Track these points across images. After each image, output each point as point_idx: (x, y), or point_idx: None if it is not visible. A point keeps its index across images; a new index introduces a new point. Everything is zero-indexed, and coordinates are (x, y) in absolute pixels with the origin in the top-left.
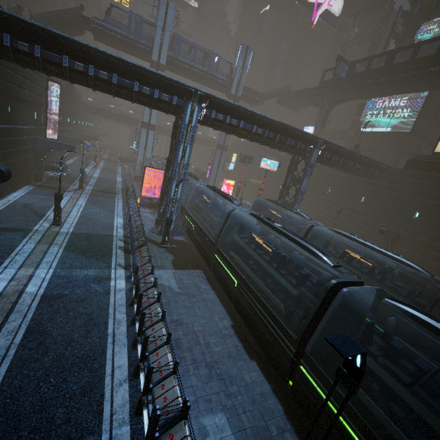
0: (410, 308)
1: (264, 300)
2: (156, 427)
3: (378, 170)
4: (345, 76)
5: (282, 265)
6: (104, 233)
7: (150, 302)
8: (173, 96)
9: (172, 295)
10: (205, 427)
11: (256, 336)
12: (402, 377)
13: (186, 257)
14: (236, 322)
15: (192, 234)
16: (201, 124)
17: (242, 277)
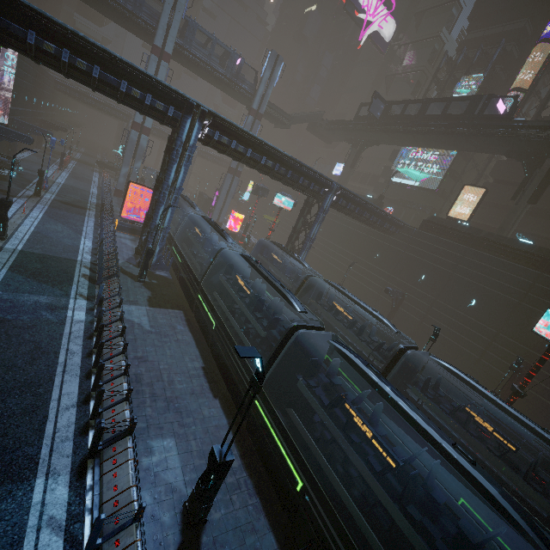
0: (344, 348)
1: (236, 342)
2: (100, 439)
3: (395, 226)
4: (380, 116)
5: (259, 309)
6: (64, 256)
7: (112, 336)
8: (169, 106)
9: (141, 332)
10: (152, 448)
11: (225, 378)
12: (324, 401)
13: (166, 295)
14: (208, 365)
15: (179, 270)
16: (203, 143)
17: (220, 319)
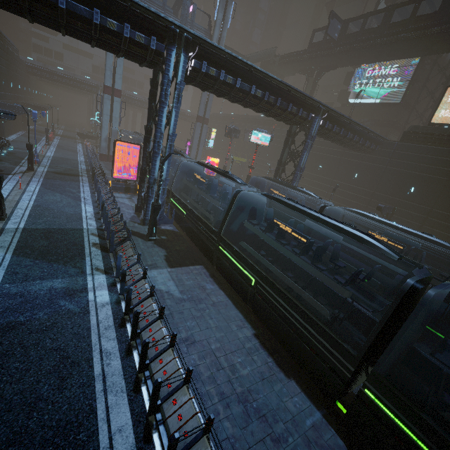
0: None
1: (299, 304)
2: None
3: (374, 143)
4: (337, 37)
5: (318, 258)
6: (69, 227)
7: (149, 320)
8: (151, 37)
9: (174, 303)
10: None
11: (286, 346)
12: None
13: (181, 250)
14: (258, 329)
15: (184, 221)
16: (186, 83)
17: (262, 274)
